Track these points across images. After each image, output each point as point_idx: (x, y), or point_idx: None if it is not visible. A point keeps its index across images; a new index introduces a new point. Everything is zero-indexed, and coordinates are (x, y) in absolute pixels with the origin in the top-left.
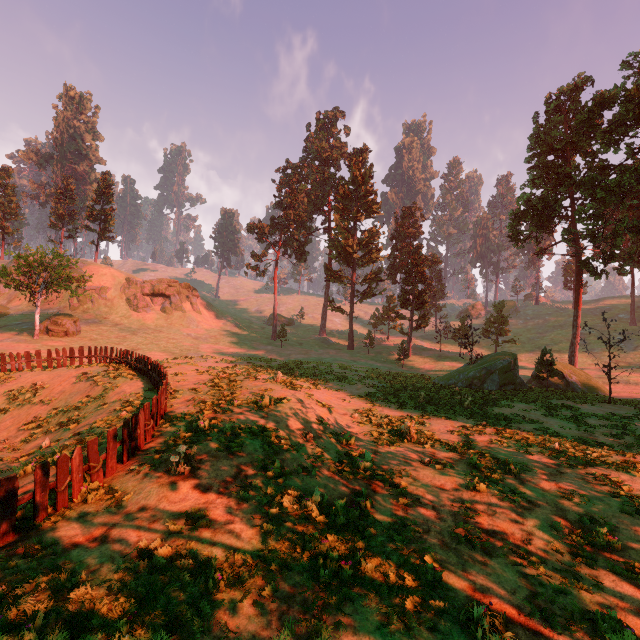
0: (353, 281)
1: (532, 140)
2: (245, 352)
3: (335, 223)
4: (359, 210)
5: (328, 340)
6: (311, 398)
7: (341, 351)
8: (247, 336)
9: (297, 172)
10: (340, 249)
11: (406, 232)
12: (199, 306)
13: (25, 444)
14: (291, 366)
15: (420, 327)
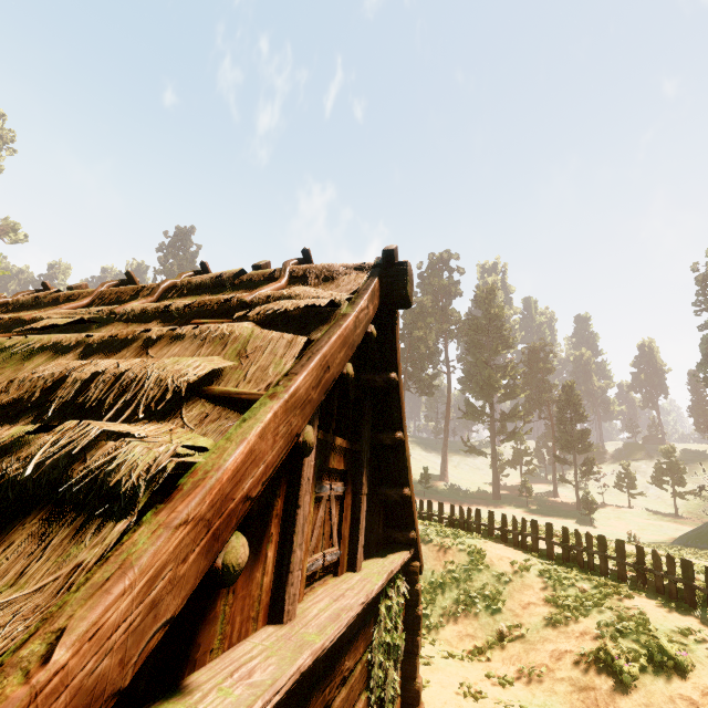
0: (493, 418)
1: (707, 287)
2: None
3: (471, 357)
4: (499, 345)
5: (459, 487)
6: None
7: (488, 501)
8: None
9: (422, 306)
10: (481, 384)
11: (542, 367)
12: None
13: (431, 631)
14: None
15: (590, 474)
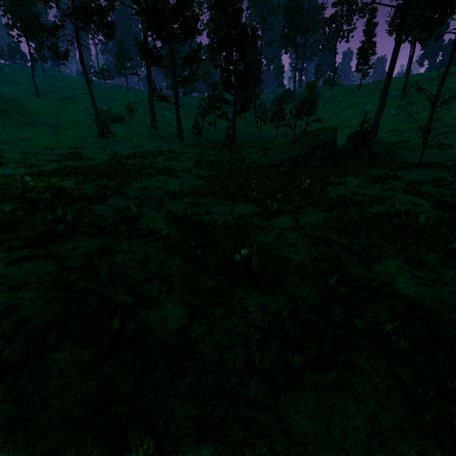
0: (172, 63)
1: None
2: (64, 153)
3: None
4: None
5: (159, 134)
6: (81, 221)
7: (172, 143)
8: (70, 136)
9: None
10: (150, 16)
11: None
12: (1, 104)
13: None
14: (111, 164)
15: (243, 111)
